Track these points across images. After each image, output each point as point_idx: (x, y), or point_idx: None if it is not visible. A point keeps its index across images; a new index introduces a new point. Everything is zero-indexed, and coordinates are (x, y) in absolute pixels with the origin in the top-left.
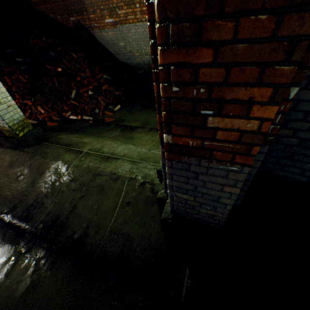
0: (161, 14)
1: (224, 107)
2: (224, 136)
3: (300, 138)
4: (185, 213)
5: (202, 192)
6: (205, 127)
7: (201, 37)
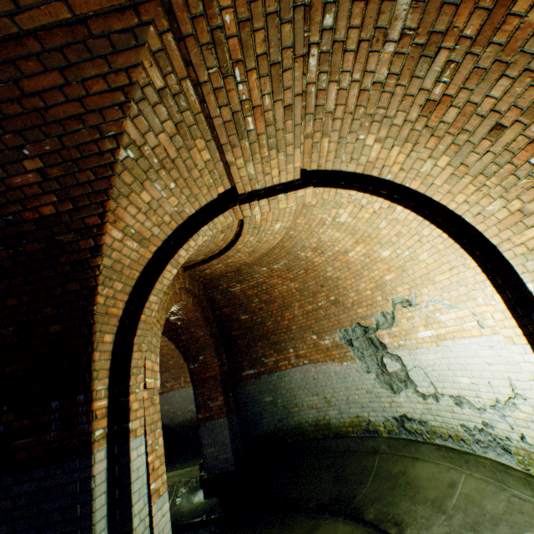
0: (196, 383)
1: (212, 399)
2: (215, 408)
3: (252, 412)
4: (215, 467)
5: (217, 440)
6: (210, 407)
7: (204, 386)
